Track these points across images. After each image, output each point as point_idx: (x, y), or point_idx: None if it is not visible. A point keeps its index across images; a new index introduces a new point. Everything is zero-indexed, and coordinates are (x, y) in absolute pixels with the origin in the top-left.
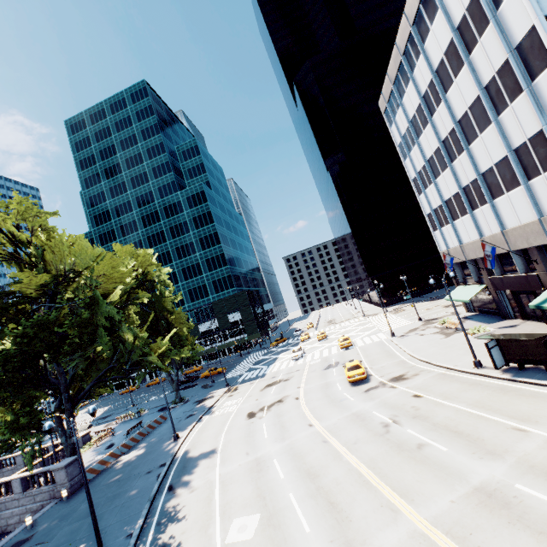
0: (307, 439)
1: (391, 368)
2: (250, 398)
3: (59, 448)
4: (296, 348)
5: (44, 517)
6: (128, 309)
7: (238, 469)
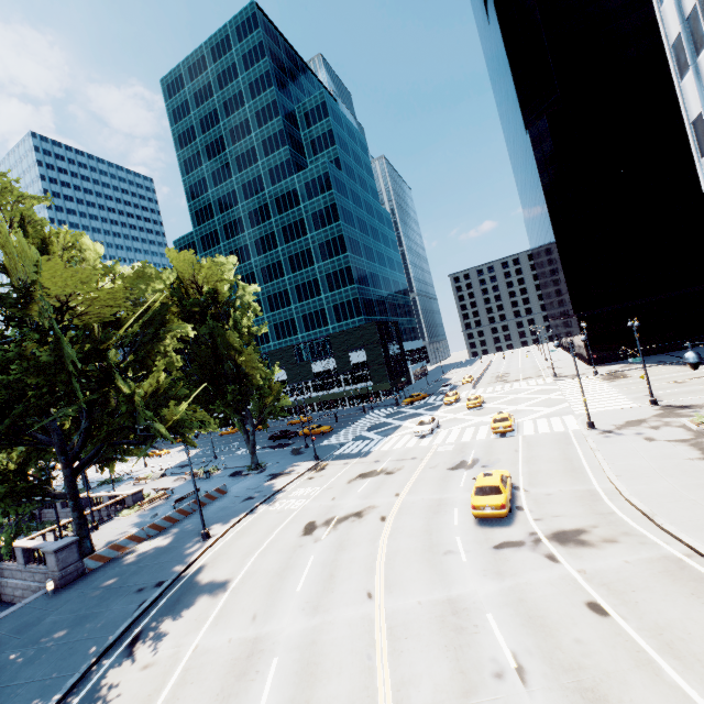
0: (346, 632)
1: (564, 505)
2: (328, 493)
3: (102, 505)
4: (425, 418)
5: (16, 614)
6: (165, 345)
7: (221, 651)
